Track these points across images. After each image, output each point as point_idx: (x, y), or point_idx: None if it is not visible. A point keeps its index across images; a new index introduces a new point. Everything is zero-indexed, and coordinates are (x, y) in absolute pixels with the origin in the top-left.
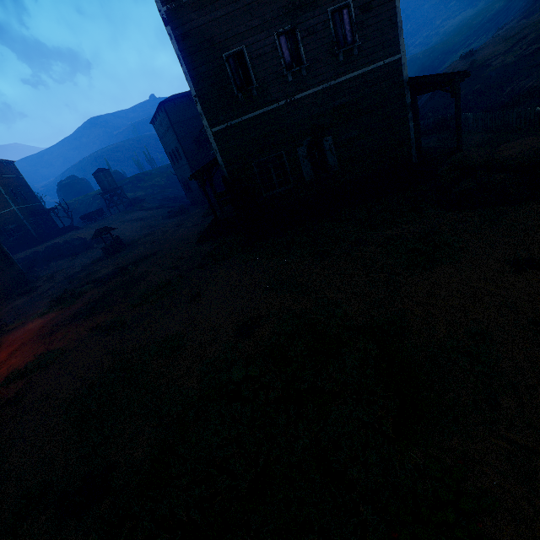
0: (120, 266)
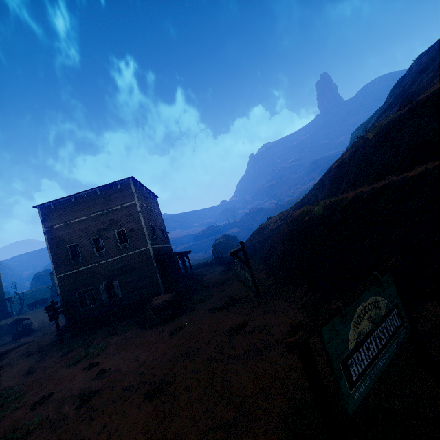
0: (4, 351)
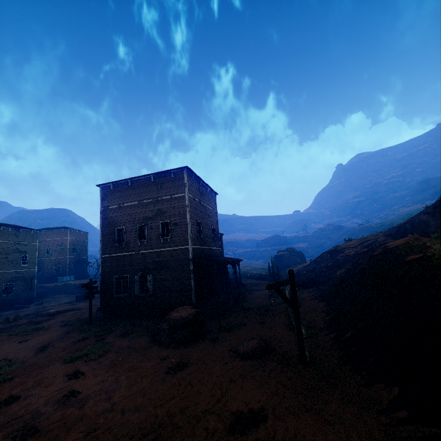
0: (60, 310)
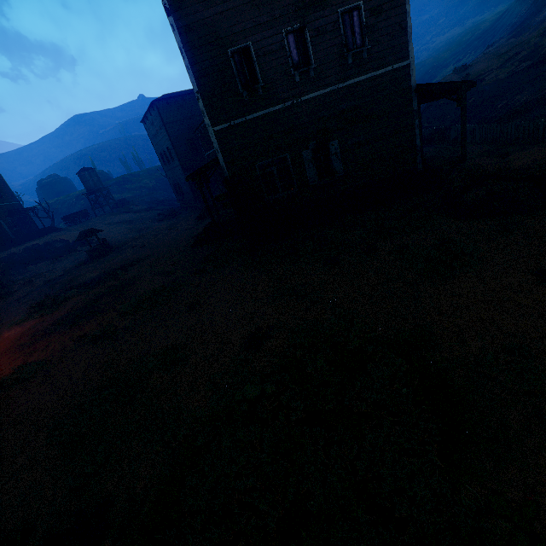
0: (107, 270)
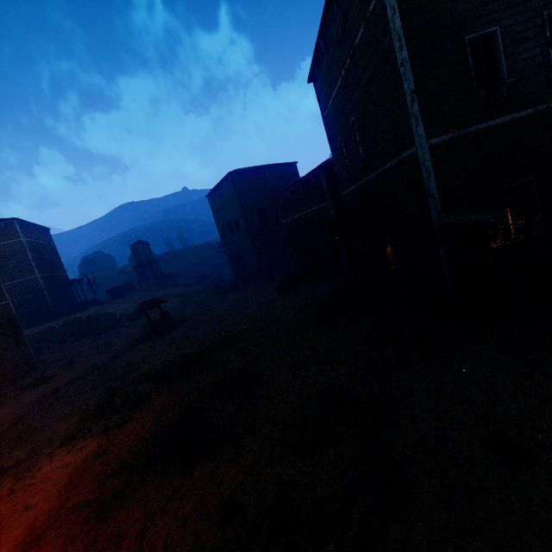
0: (186, 352)
